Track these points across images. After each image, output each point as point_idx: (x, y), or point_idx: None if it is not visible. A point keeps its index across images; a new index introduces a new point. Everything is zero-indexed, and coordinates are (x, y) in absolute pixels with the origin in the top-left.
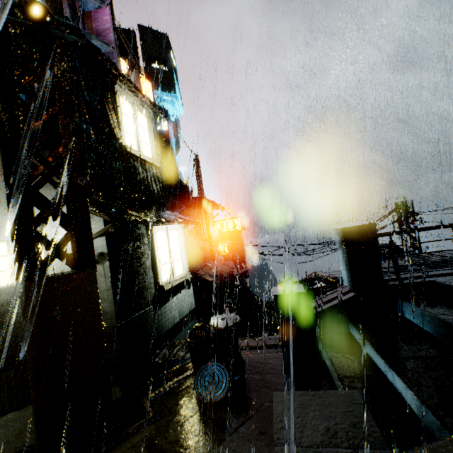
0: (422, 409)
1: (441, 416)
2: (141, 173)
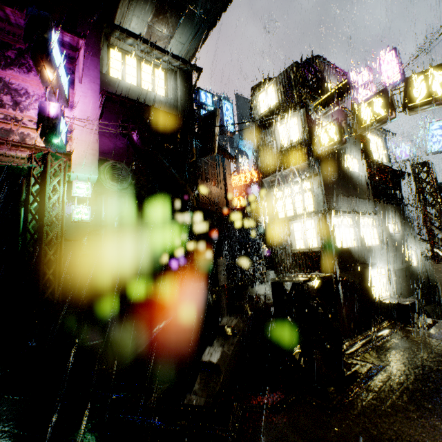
0: None
1: None
2: None
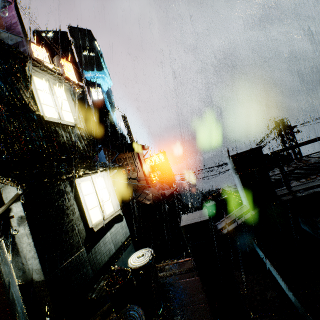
0: None
1: None
2: (64, 135)
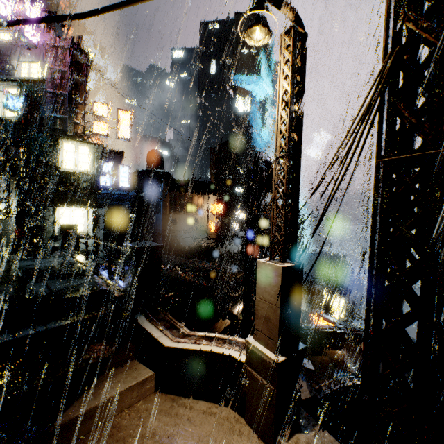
0: None
1: None
2: (73, 179)
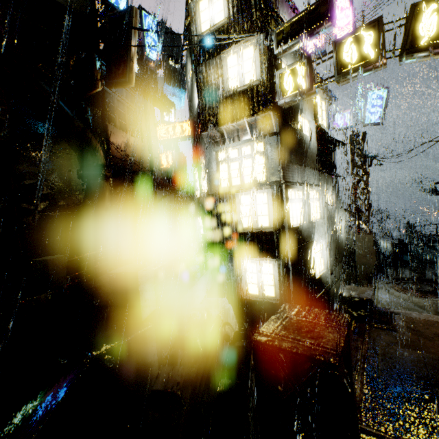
0: None
1: None
2: None
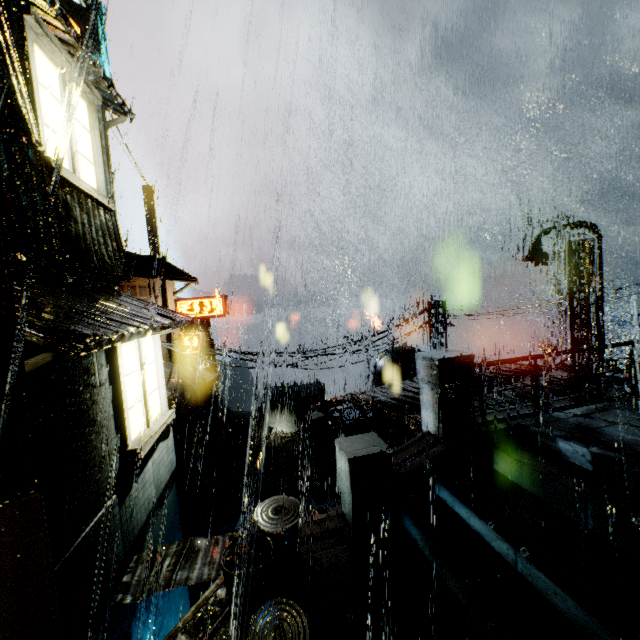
0: (592, 625)
1: (623, 636)
2: (80, 219)
